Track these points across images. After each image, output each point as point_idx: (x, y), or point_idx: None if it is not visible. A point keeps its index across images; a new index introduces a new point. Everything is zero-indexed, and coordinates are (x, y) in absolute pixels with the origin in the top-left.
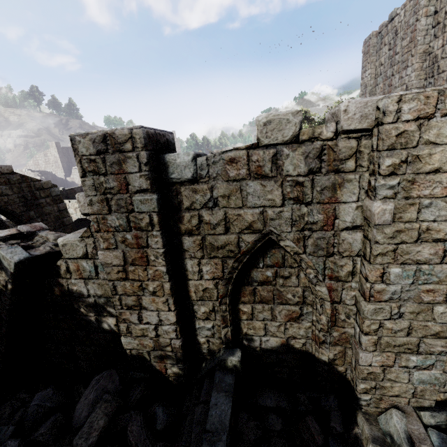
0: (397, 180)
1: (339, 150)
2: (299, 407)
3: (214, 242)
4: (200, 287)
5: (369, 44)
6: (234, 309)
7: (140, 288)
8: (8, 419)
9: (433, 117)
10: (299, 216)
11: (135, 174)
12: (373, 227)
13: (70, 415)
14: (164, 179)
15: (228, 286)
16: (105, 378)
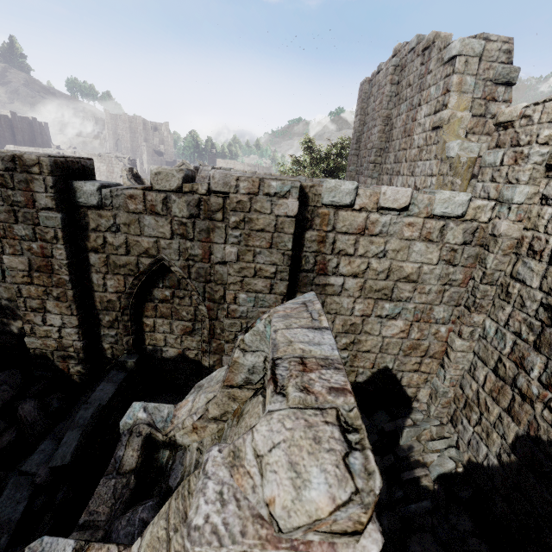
0: (239, 232)
1: (211, 204)
2: None
3: (117, 260)
4: (104, 298)
5: (362, 89)
6: (138, 321)
7: (45, 293)
8: None
9: (257, 195)
10: (185, 248)
11: (41, 194)
12: (227, 263)
13: None
14: (72, 202)
15: (130, 299)
16: (6, 376)
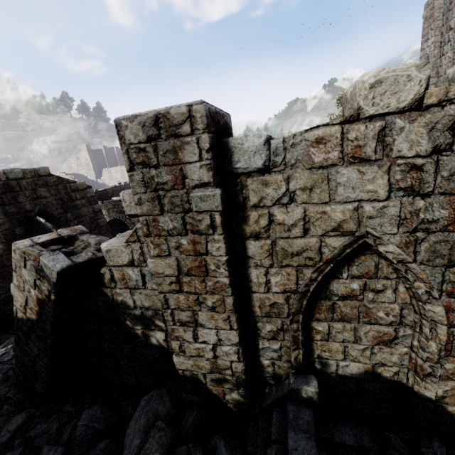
0: None
1: None
2: (391, 450)
3: (287, 247)
4: (266, 301)
5: (433, 6)
6: (306, 328)
7: (197, 303)
8: (56, 435)
9: None
10: (412, 212)
11: (193, 165)
12: None
13: (120, 440)
14: (226, 170)
15: (302, 300)
16: (154, 399)
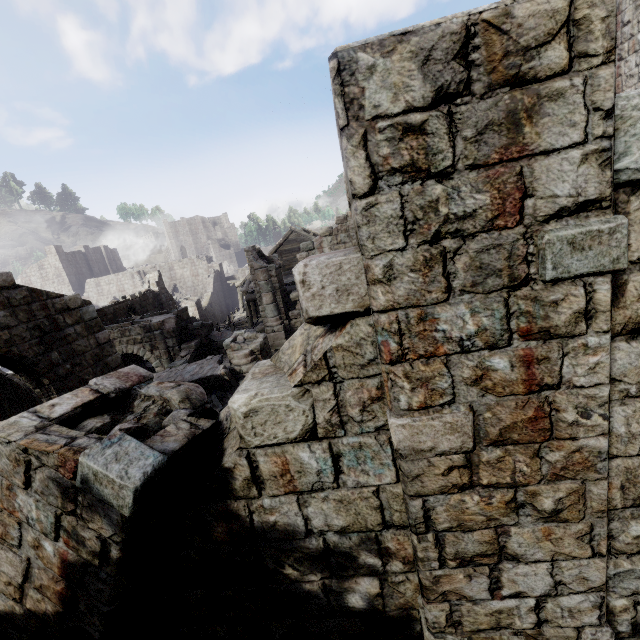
0: None
1: None
2: None
3: None
4: (639, 473)
5: None
6: None
7: (512, 507)
8: None
9: None
10: None
11: (561, 155)
12: None
13: None
14: None
15: None
16: None
